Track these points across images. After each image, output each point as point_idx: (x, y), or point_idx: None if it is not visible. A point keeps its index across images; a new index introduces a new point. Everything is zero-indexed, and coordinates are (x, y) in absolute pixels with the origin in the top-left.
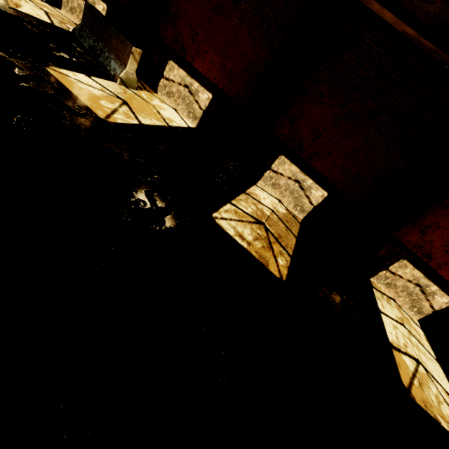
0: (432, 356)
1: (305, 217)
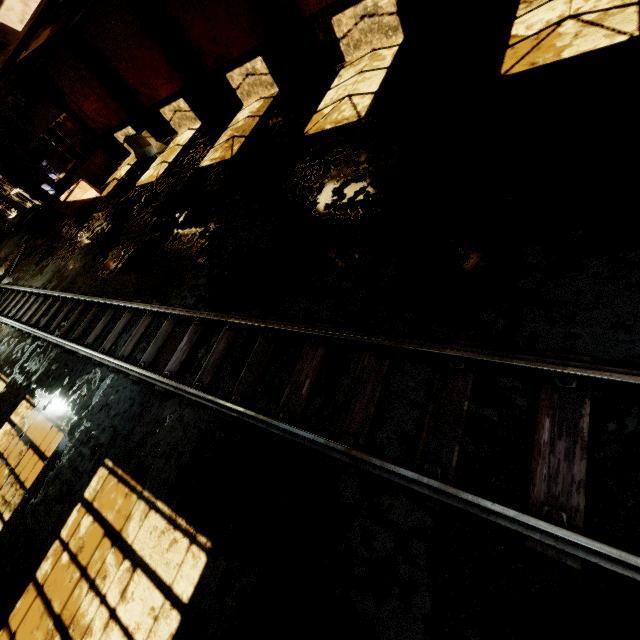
0: (382, 69)
1: (278, 86)
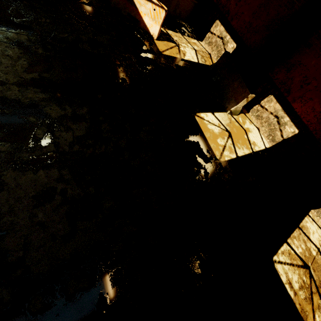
0: None
1: None
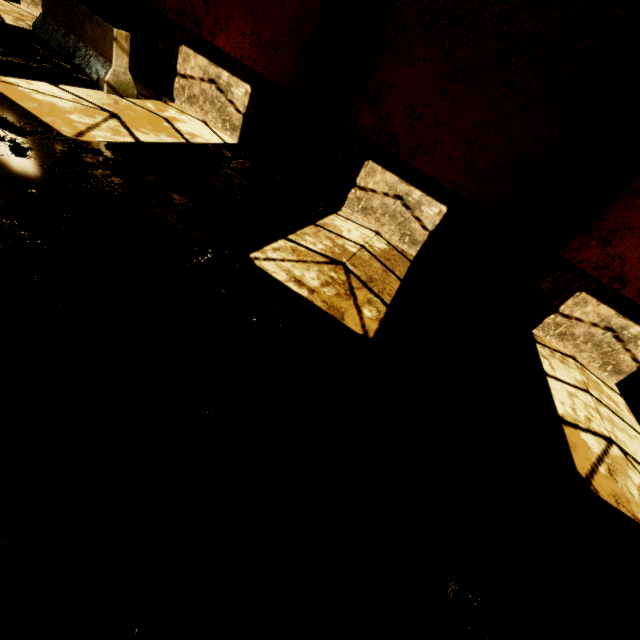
0: (638, 433)
1: (419, 252)
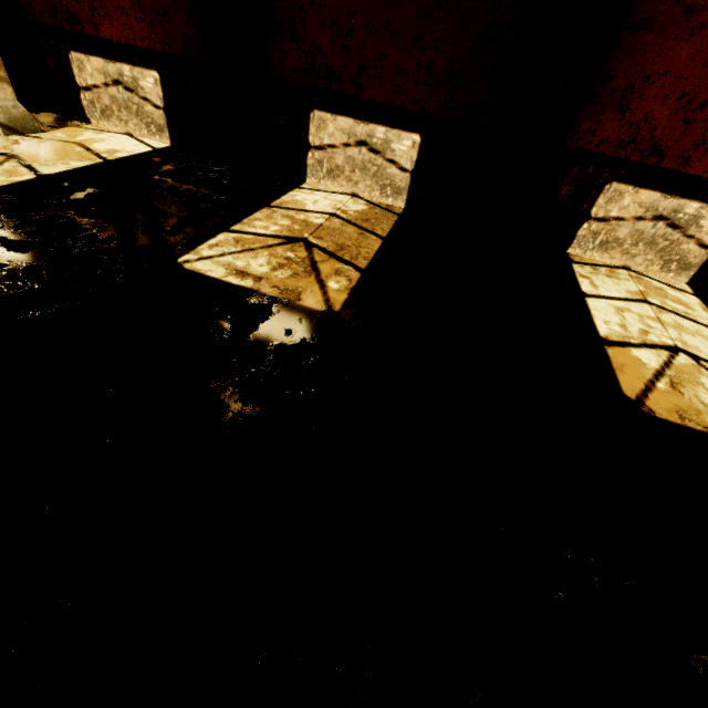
0: None
1: (408, 201)
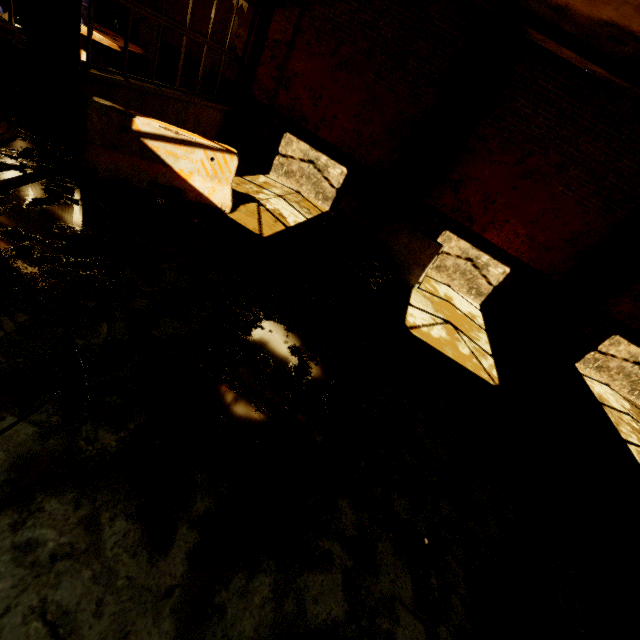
0: None
1: None
